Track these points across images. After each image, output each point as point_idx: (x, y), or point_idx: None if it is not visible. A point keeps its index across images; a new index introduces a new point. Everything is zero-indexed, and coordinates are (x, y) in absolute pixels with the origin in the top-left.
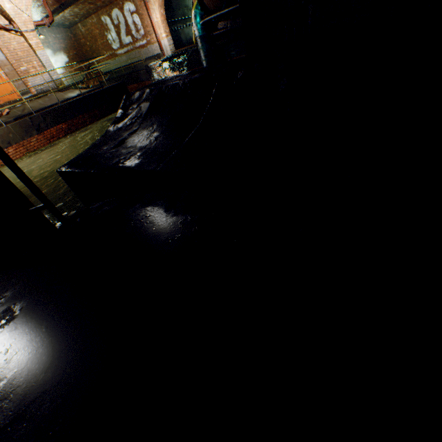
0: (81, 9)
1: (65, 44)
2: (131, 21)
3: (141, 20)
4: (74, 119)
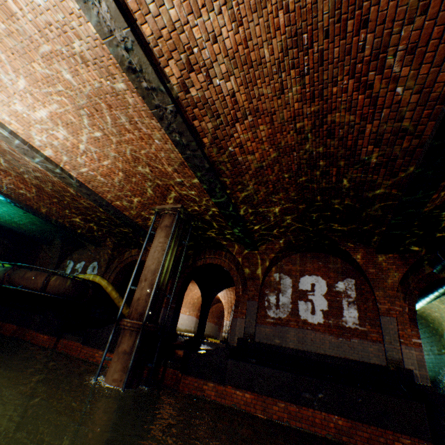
0: None
1: None
2: None
3: None
4: None
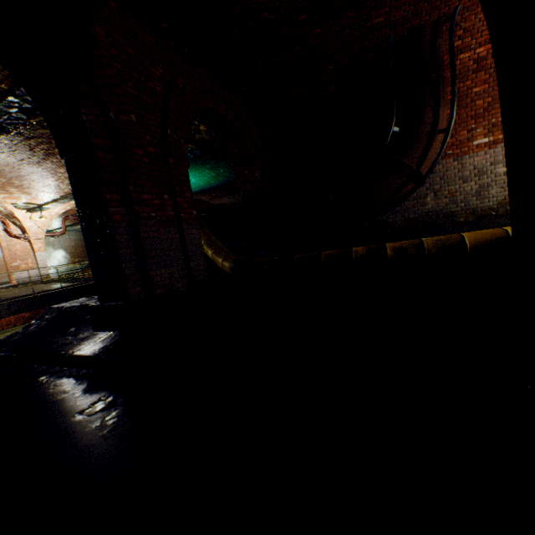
0: None
1: (76, 243)
2: None
3: None
4: (43, 309)
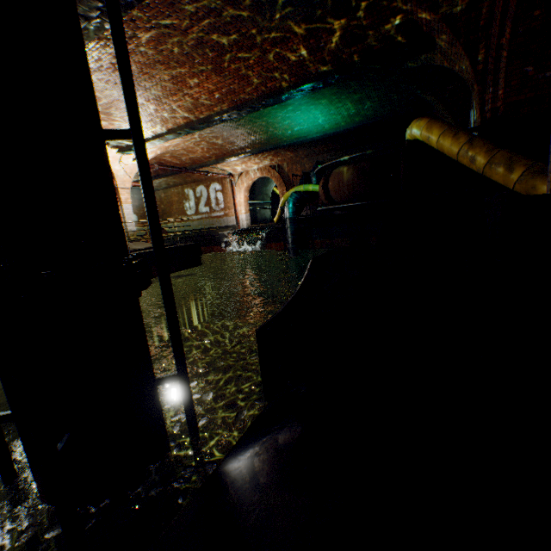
0: (169, 180)
1: (140, 203)
2: (214, 196)
3: (224, 197)
4: None
